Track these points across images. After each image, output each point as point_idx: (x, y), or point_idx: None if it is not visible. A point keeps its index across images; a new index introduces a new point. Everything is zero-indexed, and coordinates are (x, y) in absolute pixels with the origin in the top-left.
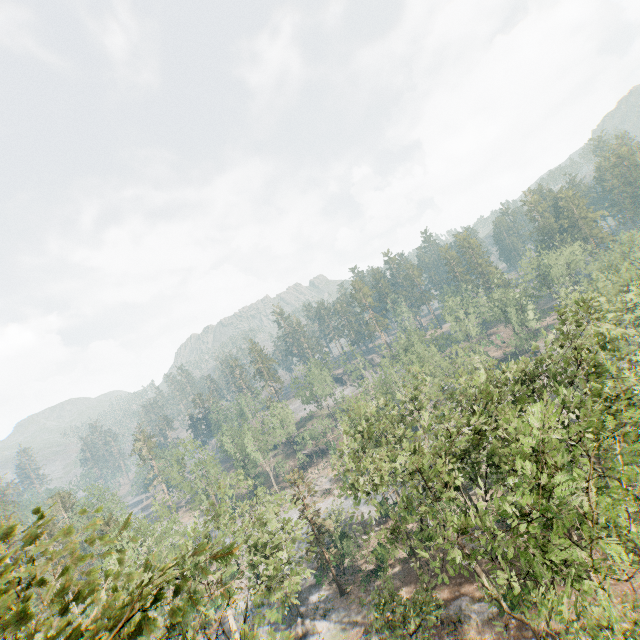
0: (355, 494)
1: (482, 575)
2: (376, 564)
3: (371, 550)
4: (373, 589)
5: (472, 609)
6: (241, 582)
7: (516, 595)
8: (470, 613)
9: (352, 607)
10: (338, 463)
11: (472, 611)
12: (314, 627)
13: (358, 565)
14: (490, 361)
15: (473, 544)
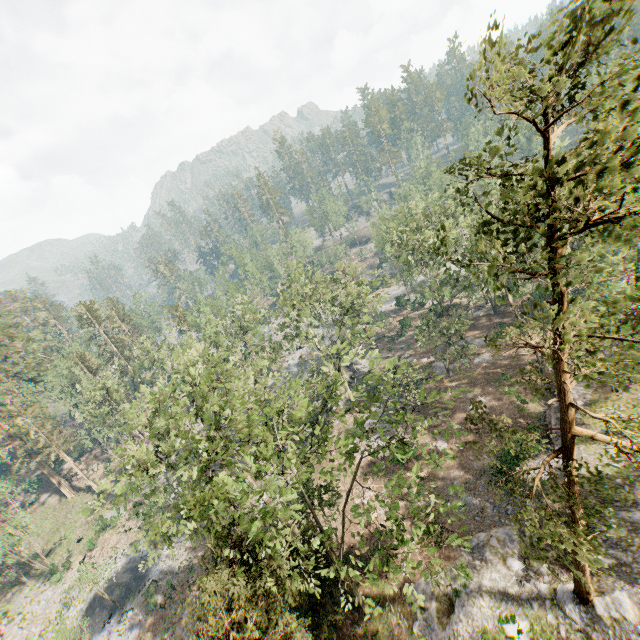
0: (408, 265)
1: (509, 296)
2: (397, 332)
3: (391, 326)
4: (397, 343)
5: (475, 341)
6: (321, 321)
7: (542, 288)
8: (473, 343)
9: (382, 352)
10: (396, 243)
11: (474, 342)
12: (356, 362)
13: (382, 335)
14: (539, 159)
15: (476, 314)
